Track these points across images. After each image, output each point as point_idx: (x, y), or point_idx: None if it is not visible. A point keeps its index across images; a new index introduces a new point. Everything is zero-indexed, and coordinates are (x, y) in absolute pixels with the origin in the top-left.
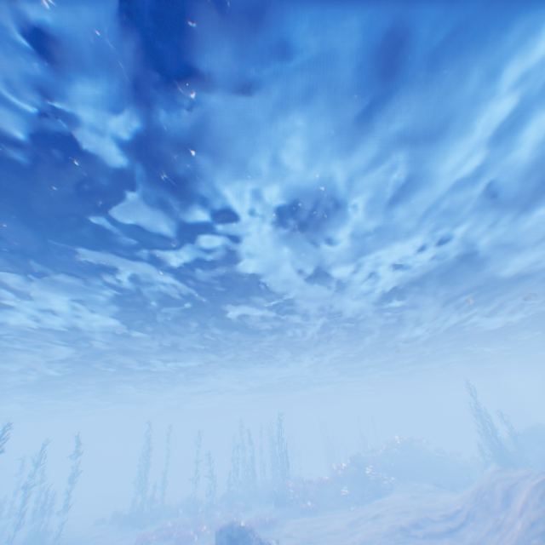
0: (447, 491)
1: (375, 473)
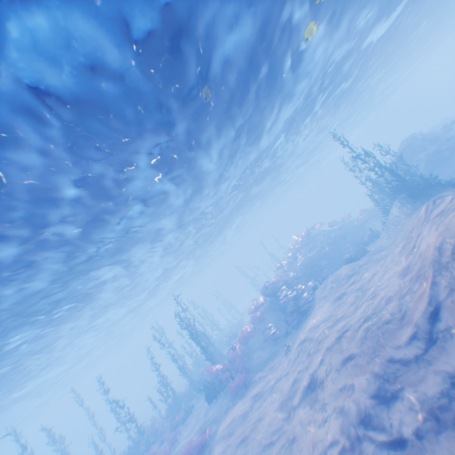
0: (370, 265)
1: (290, 293)
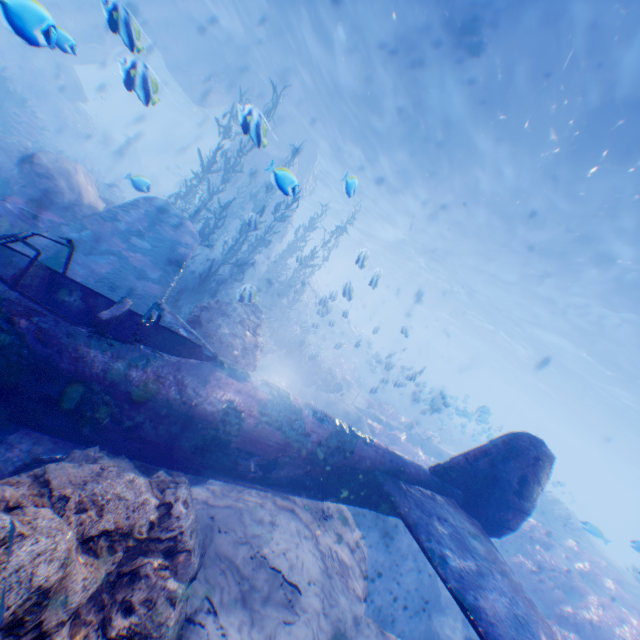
0: None
1: None
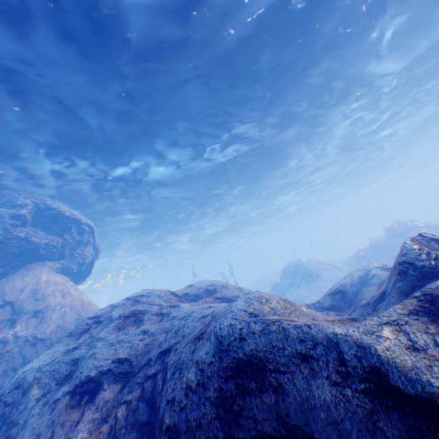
0: None
1: None
